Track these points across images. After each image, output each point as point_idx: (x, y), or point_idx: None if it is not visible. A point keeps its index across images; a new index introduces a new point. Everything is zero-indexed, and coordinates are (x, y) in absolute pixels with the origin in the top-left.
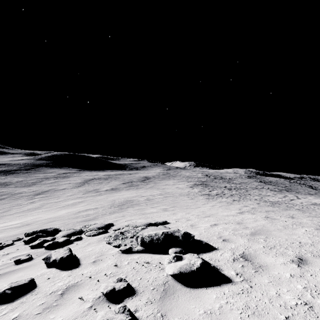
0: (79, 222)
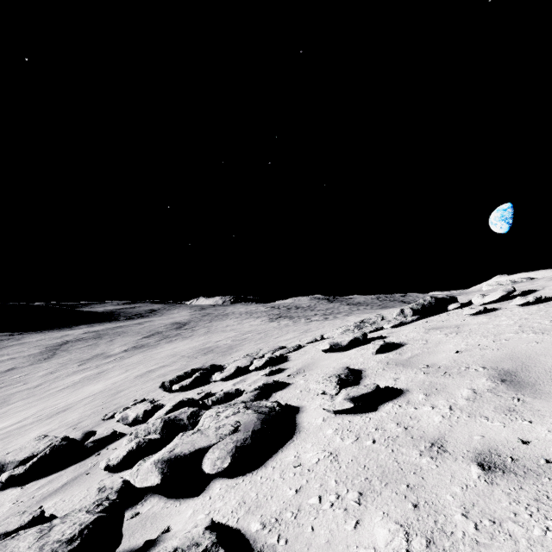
0: None
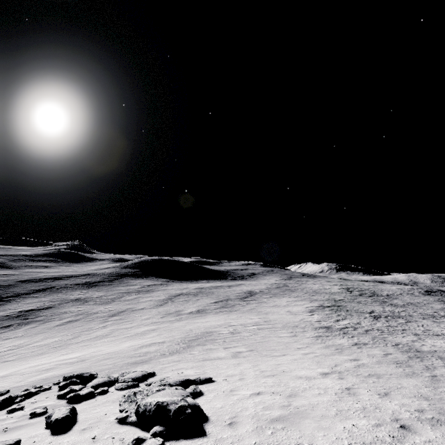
0: (129, 364)
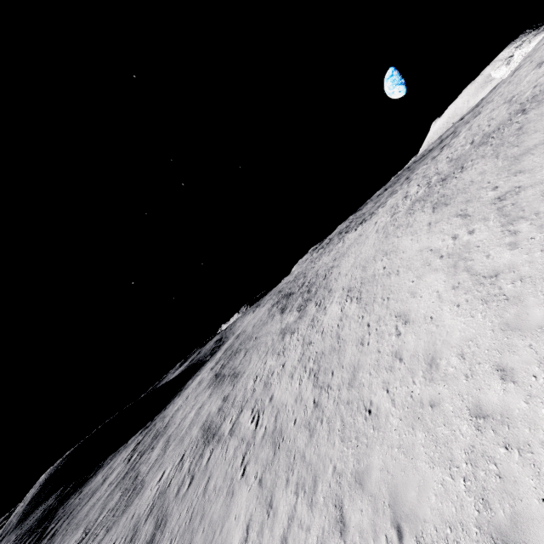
0: None
